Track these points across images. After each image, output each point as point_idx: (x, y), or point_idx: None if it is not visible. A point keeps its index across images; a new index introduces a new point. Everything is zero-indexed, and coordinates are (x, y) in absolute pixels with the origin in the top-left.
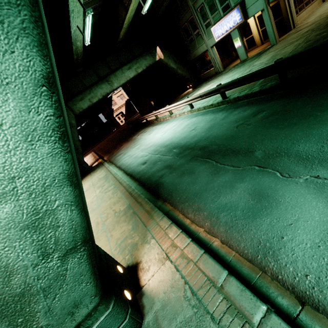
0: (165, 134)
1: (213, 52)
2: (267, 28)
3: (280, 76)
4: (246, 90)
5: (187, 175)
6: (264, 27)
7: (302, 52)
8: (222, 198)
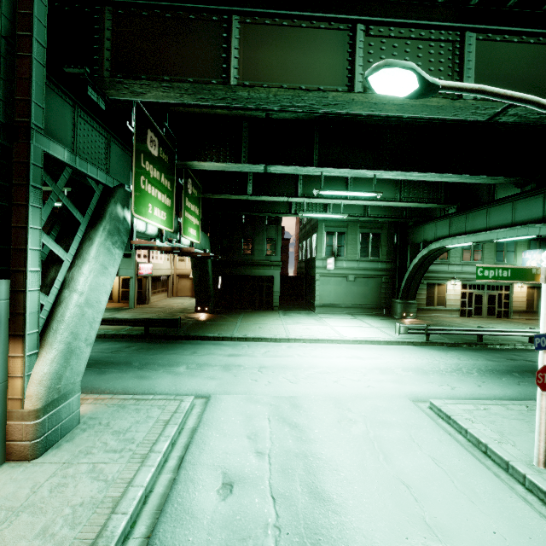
0: None
1: None
2: (130, 292)
3: (145, 329)
4: (114, 331)
5: None
6: (125, 289)
7: (162, 319)
8: (115, 381)
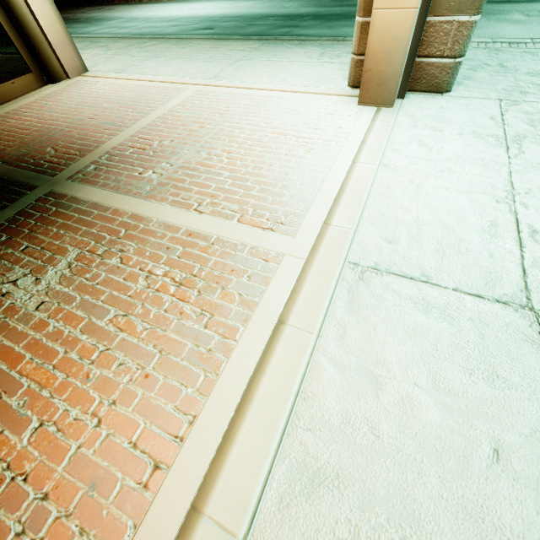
0: (203, 9)
1: None
2: None
3: None
4: None
5: (344, 27)
6: None
7: None
8: None
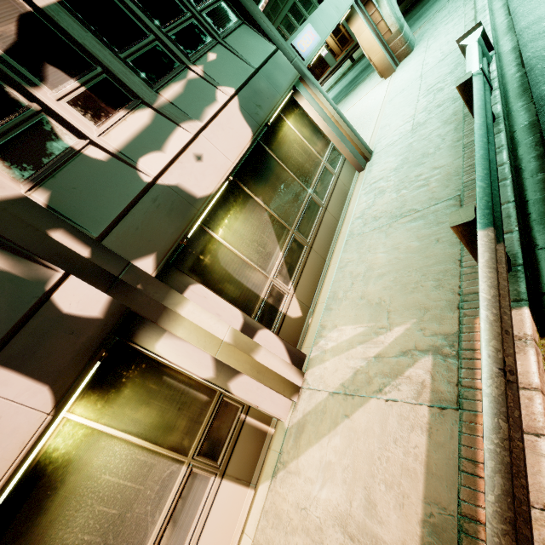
0: None
1: None
2: (347, 29)
3: None
4: None
5: None
6: (338, 36)
7: None
8: None
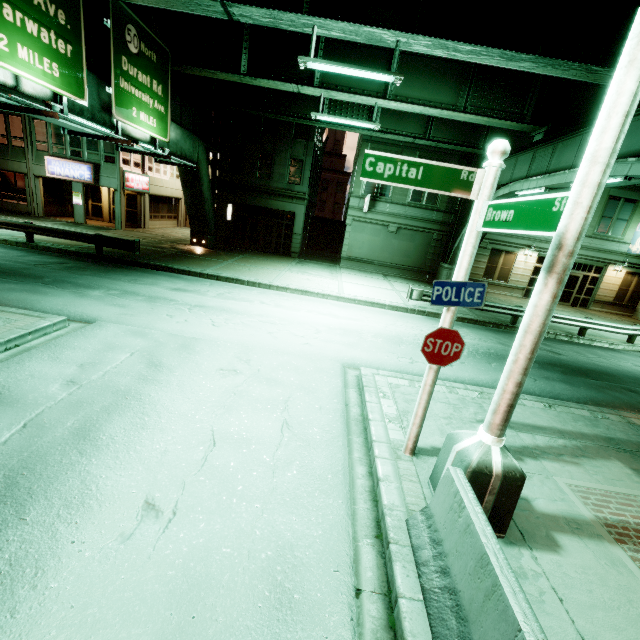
0: None
1: (36, 184)
2: (116, 209)
3: (97, 248)
4: (63, 246)
5: None
6: None
7: (115, 238)
8: None
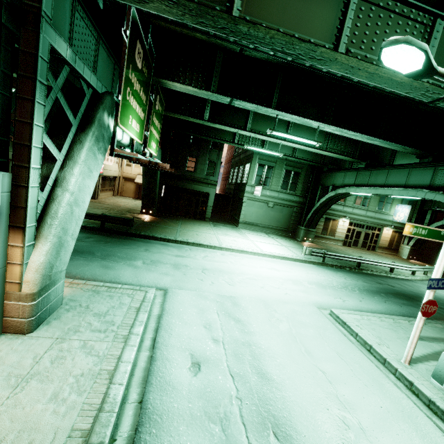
0: None
1: None
2: None
3: (101, 223)
4: None
5: None
6: None
7: (117, 217)
8: (83, 268)
